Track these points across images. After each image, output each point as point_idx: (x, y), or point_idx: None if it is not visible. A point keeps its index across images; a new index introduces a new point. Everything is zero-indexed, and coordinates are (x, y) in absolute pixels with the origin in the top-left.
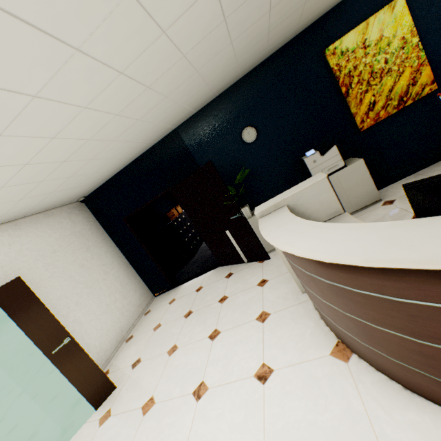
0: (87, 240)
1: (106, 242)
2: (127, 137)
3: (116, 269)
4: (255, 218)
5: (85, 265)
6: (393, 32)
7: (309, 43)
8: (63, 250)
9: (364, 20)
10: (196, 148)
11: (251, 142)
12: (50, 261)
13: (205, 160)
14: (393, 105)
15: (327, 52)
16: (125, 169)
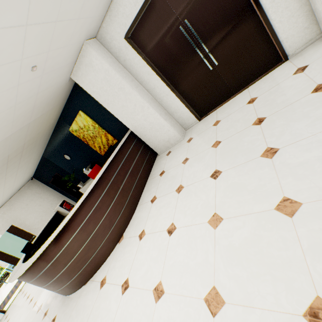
0: (40, 194)
1: (49, 191)
2: (19, 178)
3: (56, 200)
4: (83, 188)
5: (41, 204)
6: (87, 123)
7: (63, 127)
8: (31, 202)
9: (75, 118)
10: (54, 161)
11: (70, 159)
12: (27, 209)
13: (60, 165)
14: (107, 147)
15: (70, 130)
16: (37, 168)
